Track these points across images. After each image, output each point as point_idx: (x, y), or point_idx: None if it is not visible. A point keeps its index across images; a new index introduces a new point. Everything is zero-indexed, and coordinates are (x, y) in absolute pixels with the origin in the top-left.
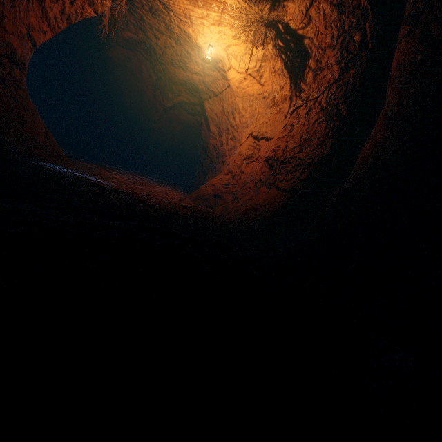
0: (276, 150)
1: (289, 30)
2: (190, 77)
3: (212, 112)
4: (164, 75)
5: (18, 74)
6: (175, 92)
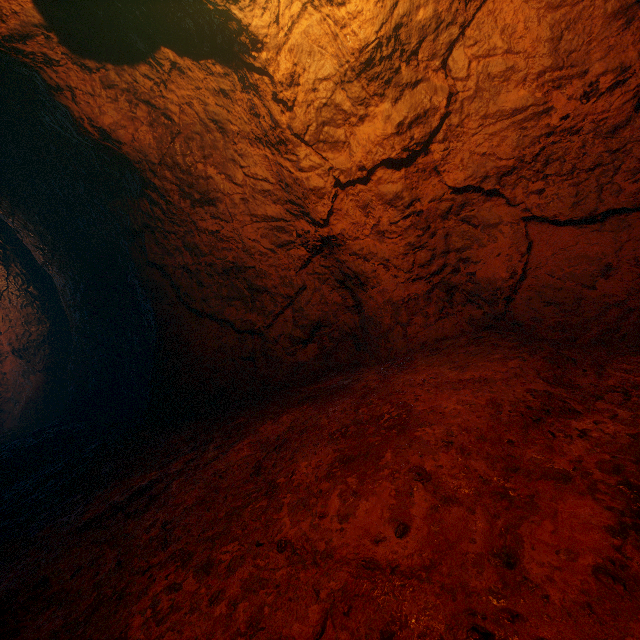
0: (11, 343)
1: None
2: None
3: None
4: None
5: None
6: None
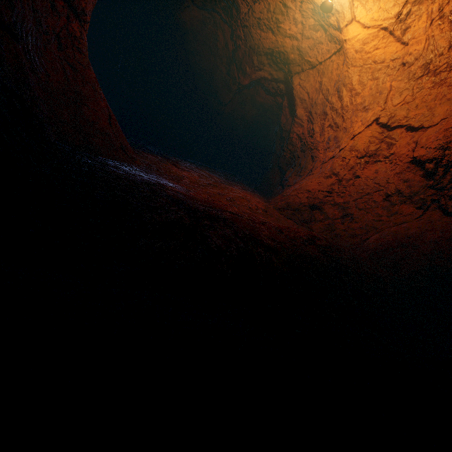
0: (448, 147)
1: None
2: (281, 43)
3: (302, 91)
4: (244, 43)
5: (77, 29)
6: (255, 66)
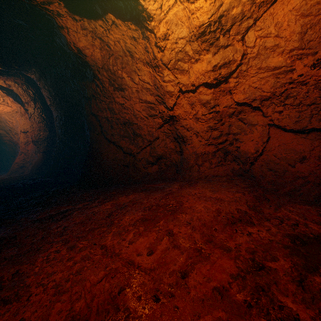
0: (32, 137)
1: (4, 87)
2: None
3: None
4: None
5: None
6: None
